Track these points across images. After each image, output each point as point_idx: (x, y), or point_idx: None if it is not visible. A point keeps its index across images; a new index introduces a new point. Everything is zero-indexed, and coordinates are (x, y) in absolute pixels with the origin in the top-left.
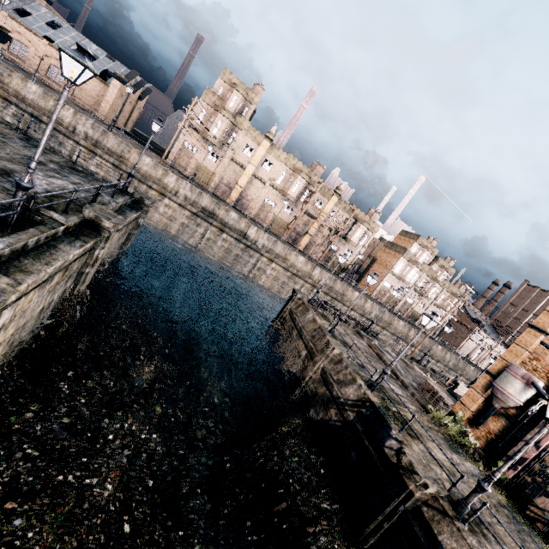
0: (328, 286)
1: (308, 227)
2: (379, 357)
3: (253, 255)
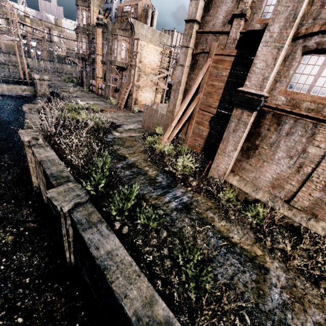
0: (53, 68)
1: (28, 43)
2: (59, 76)
3: (4, 67)
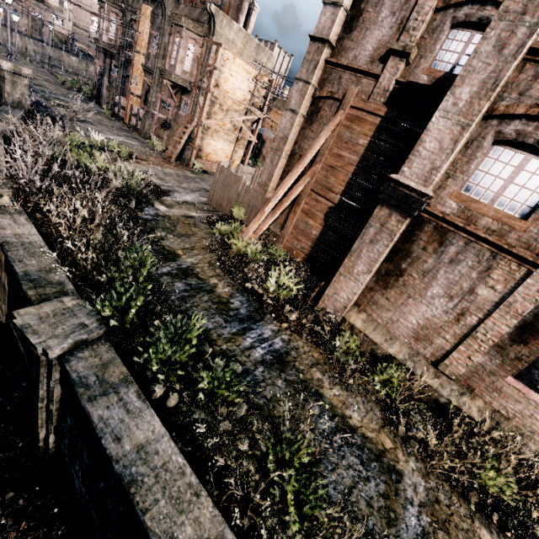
0: (40, 54)
1: None
2: (52, 74)
3: None
